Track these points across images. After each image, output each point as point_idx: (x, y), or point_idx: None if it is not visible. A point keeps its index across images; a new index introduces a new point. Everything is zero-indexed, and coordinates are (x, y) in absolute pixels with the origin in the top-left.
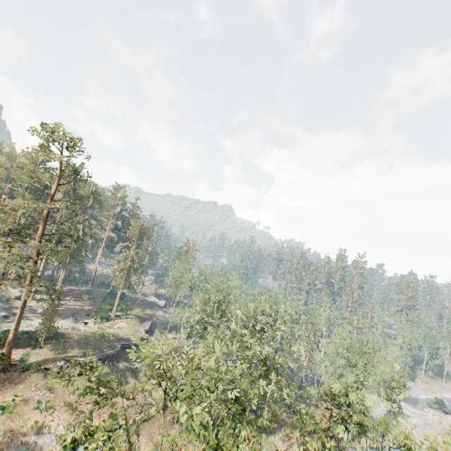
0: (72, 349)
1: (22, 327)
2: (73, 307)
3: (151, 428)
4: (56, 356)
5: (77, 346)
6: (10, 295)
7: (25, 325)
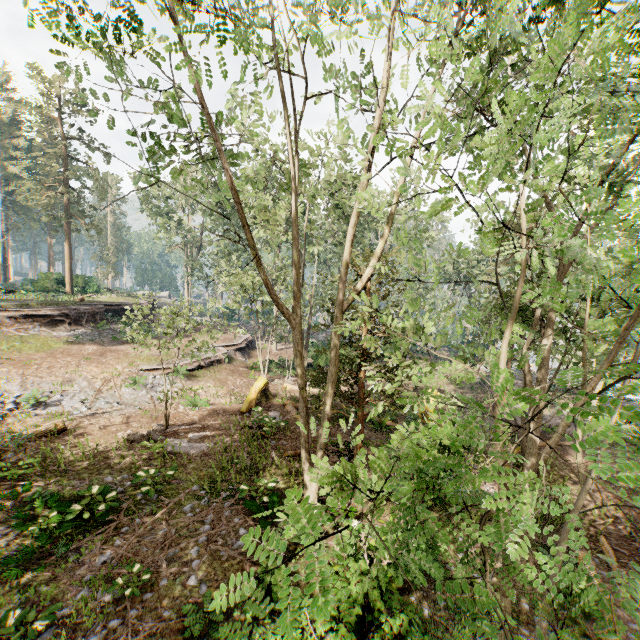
0: None
1: None
2: None
3: (216, 375)
4: None
5: None
6: None
7: None
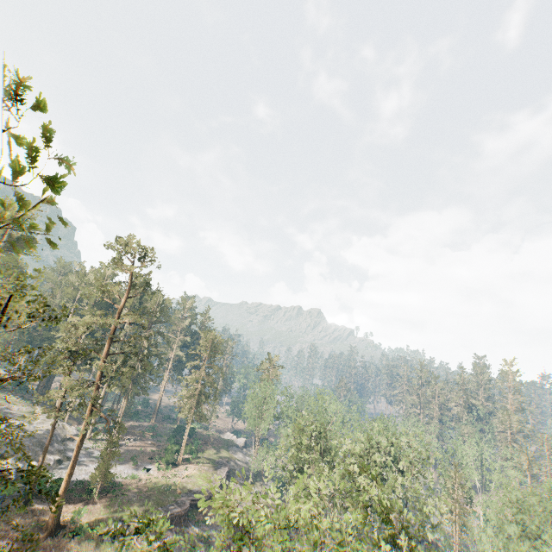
0: (130, 506)
1: (75, 475)
2: (134, 448)
3: None
4: (111, 514)
5: (136, 501)
6: (65, 434)
7: (79, 473)
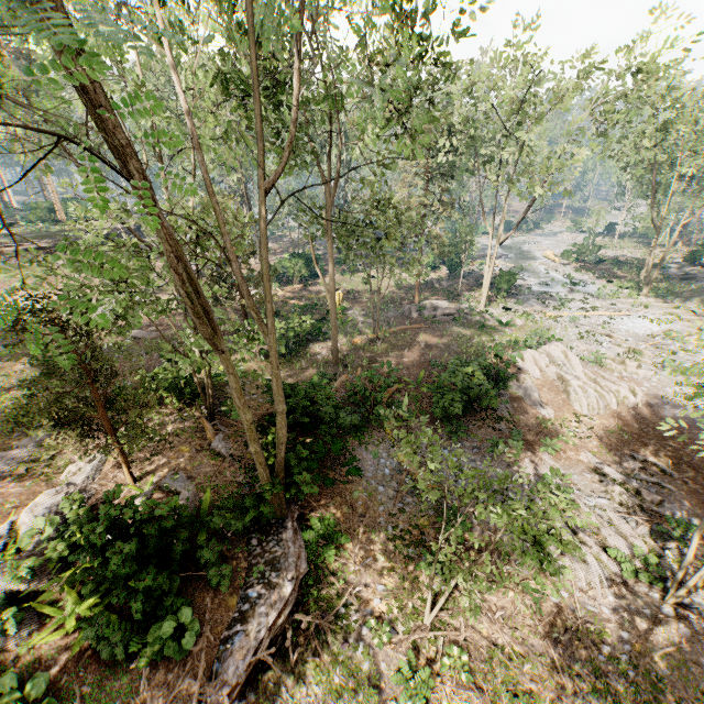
0: None
1: None
2: None
3: None
4: None
5: None
6: None
7: None
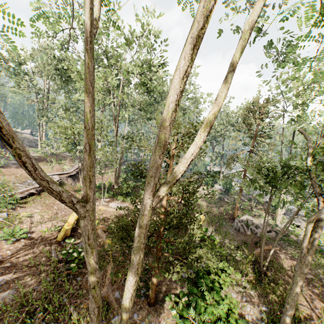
0: None
1: None
2: None
3: (45, 200)
4: None
5: None
6: None
7: None
